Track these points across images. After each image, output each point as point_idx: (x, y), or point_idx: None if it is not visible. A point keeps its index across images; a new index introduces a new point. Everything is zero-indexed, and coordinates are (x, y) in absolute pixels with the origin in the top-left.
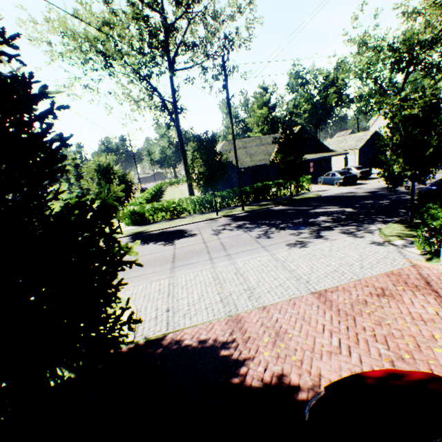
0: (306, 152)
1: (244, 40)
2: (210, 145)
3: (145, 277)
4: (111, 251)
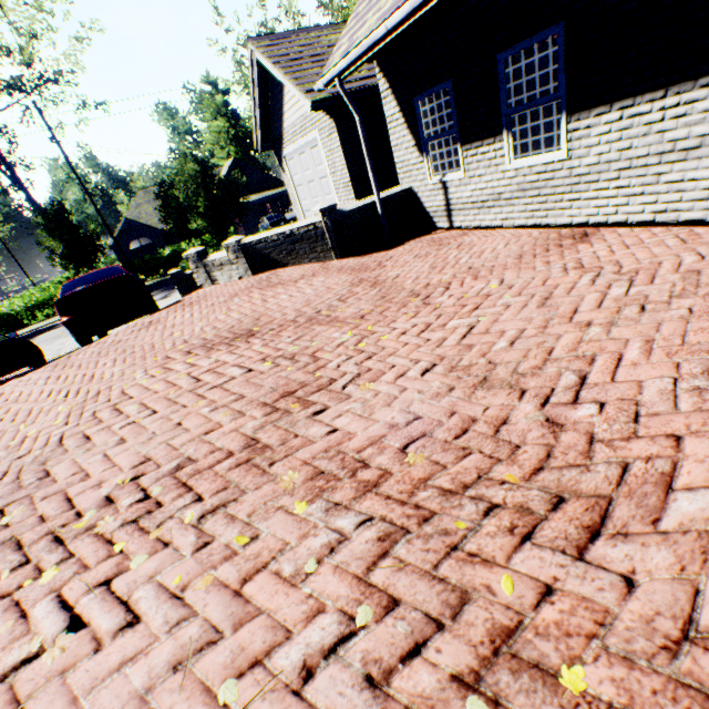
0: (253, 192)
1: (59, 75)
2: (60, 217)
3: None
4: None
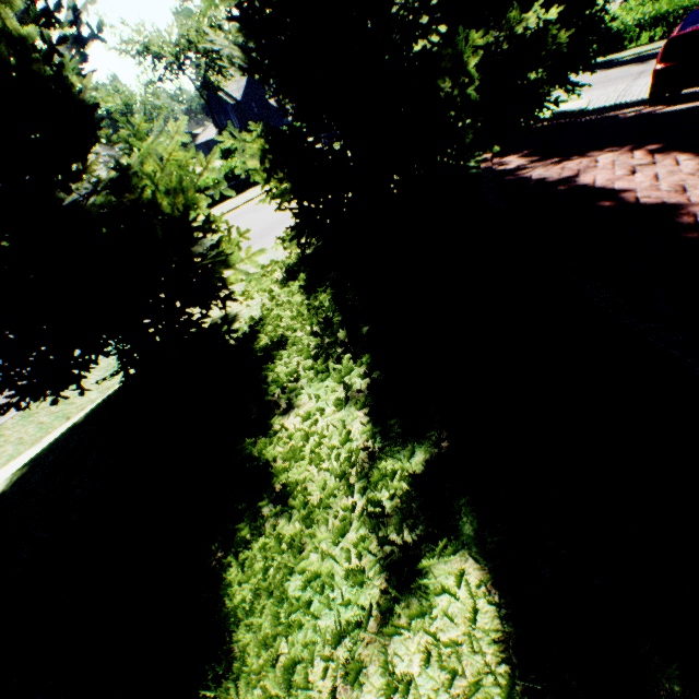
0: None
1: None
2: None
3: (600, 89)
4: (599, 16)
